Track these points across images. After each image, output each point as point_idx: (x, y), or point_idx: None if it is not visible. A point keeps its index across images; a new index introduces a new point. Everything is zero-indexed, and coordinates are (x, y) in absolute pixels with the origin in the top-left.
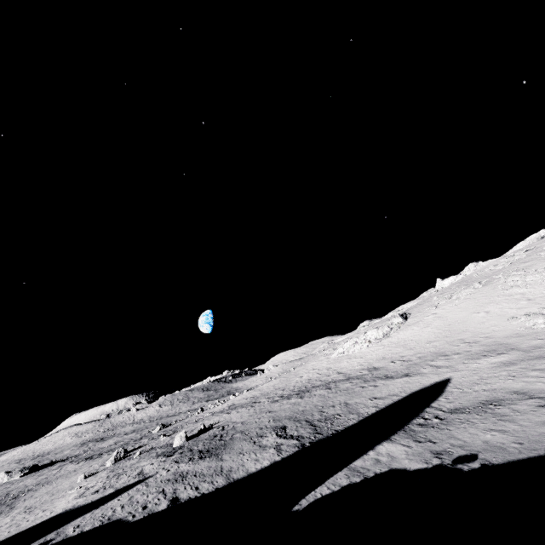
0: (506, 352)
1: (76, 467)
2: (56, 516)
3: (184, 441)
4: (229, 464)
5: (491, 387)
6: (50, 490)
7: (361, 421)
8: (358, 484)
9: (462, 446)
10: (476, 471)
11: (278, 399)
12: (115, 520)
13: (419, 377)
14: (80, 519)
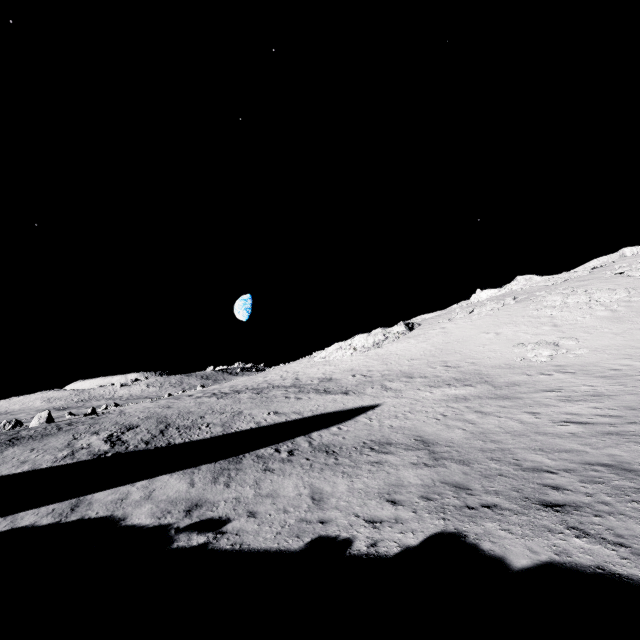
0: (475, 384)
1: None
2: None
3: (42, 423)
4: None
5: (402, 425)
6: None
7: (214, 437)
8: (30, 531)
9: (242, 502)
10: (180, 552)
11: (204, 396)
12: None
13: (353, 397)
14: None
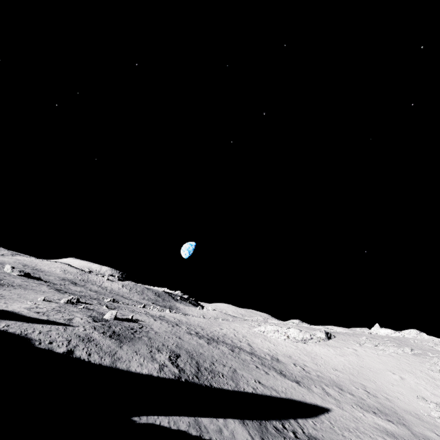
0: (396, 423)
1: (46, 290)
2: (5, 311)
3: (112, 318)
4: (122, 354)
5: None
6: (22, 293)
7: (234, 391)
8: (191, 437)
9: None
10: None
11: (192, 333)
12: (28, 338)
13: (306, 391)
14: (13, 322)
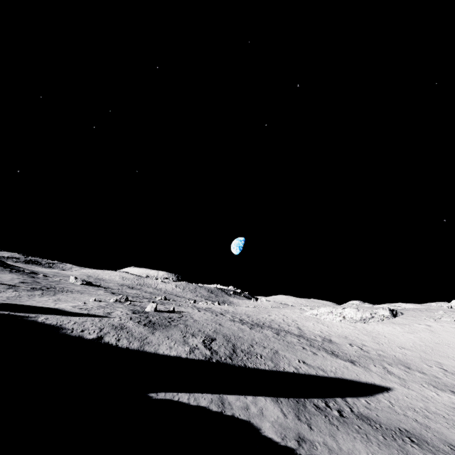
0: None
1: (101, 294)
2: (50, 308)
3: (152, 310)
4: (153, 339)
5: (427, 423)
6: (77, 297)
7: (272, 371)
8: (210, 413)
9: (332, 451)
10: None
11: (236, 320)
12: (62, 327)
13: (361, 370)
14: (53, 316)
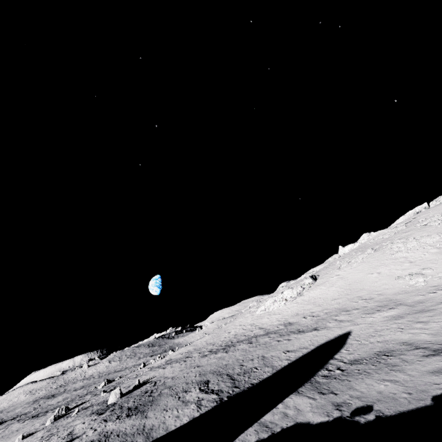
0: (395, 306)
1: (20, 427)
2: None
3: (118, 398)
4: (152, 422)
5: (384, 339)
6: None
7: (274, 373)
8: (266, 441)
9: (360, 397)
10: (371, 423)
11: (207, 354)
12: None
13: (325, 331)
14: None
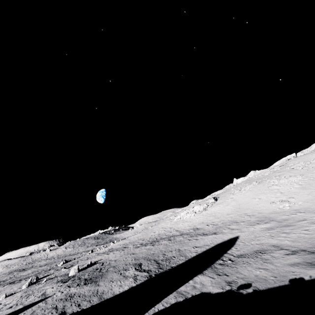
0: (269, 221)
1: (1, 289)
2: None
3: (76, 272)
4: (102, 288)
5: (260, 242)
6: None
7: (187, 261)
8: (181, 303)
9: (243, 278)
10: (250, 294)
11: (139, 246)
12: None
13: (221, 235)
14: None
